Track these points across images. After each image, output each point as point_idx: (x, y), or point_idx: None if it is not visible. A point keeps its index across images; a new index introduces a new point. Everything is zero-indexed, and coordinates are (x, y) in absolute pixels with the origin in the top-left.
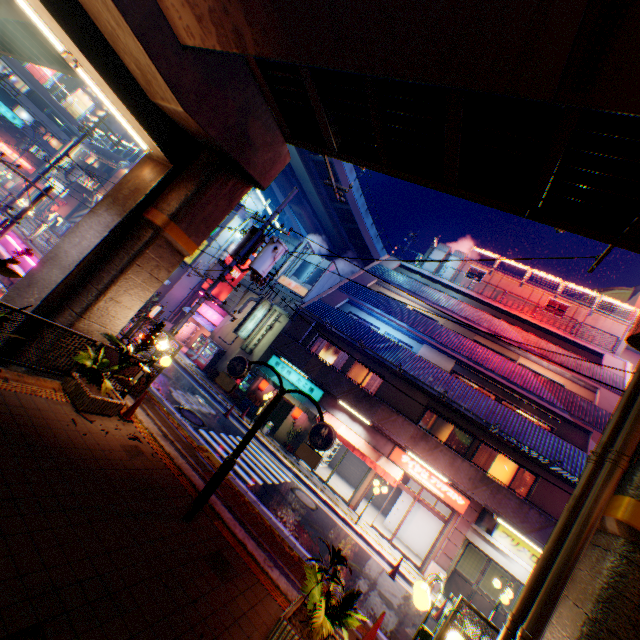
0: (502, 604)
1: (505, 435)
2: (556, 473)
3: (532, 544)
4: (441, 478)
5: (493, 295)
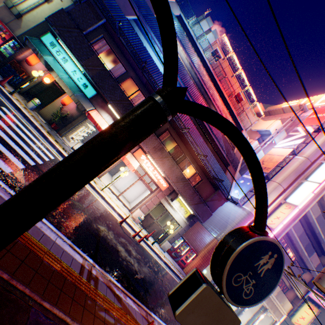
0: (158, 221)
1: (202, 160)
2: (212, 181)
3: (189, 208)
4: (159, 172)
5: (218, 75)
